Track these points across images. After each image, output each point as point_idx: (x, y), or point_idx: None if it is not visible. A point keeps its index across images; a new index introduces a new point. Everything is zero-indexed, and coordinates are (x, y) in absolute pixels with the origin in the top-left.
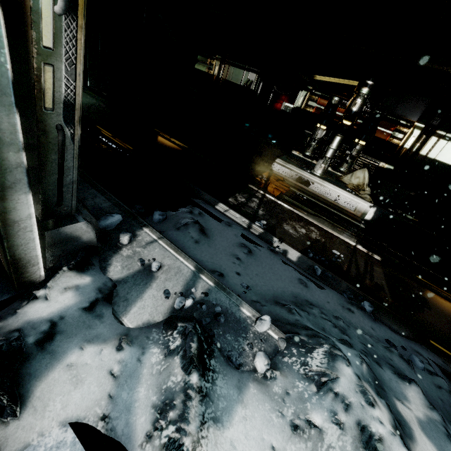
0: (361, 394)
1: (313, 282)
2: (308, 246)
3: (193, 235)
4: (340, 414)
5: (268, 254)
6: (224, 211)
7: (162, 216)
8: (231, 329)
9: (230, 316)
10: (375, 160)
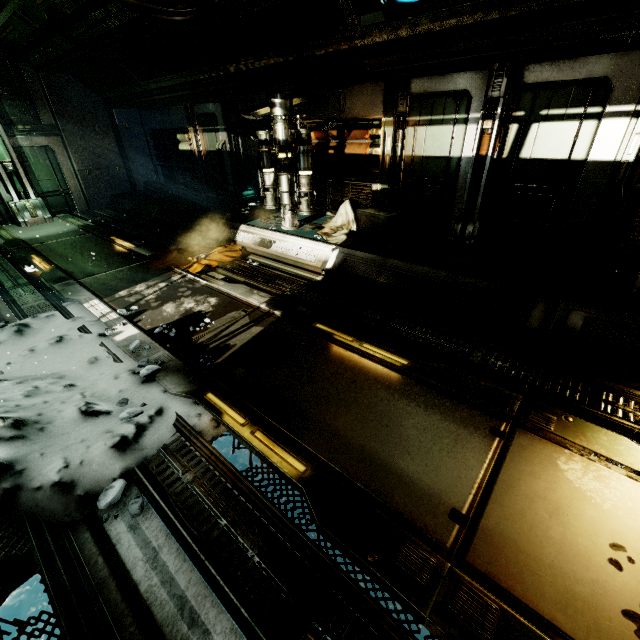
0: None
1: (115, 358)
2: (170, 322)
3: (2, 337)
4: None
5: (89, 339)
6: (89, 306)
7: None
8: None
9: None
10: (366, 184)
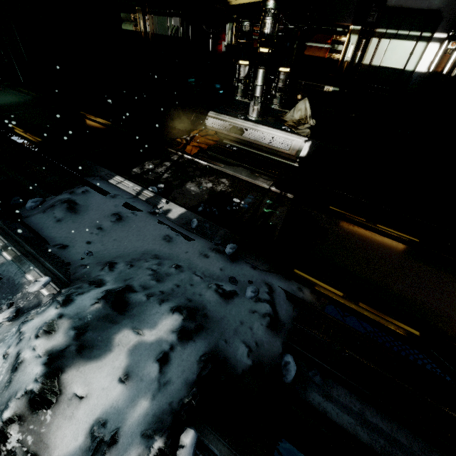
0: (37, 330)
1: (184, 236)
2: (204, 201)
3: (57, 214)
4: (11, 347)
5: (144, 217)
6: (117, 183)
7: (35, 203)
8: (0, 294)
9: (8, 283)
10: (319, 85)
